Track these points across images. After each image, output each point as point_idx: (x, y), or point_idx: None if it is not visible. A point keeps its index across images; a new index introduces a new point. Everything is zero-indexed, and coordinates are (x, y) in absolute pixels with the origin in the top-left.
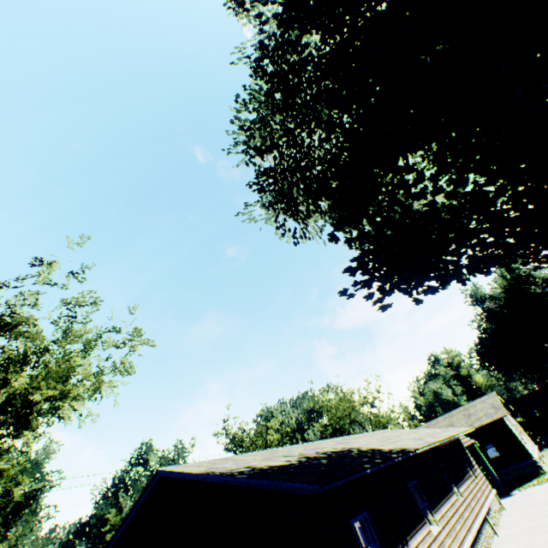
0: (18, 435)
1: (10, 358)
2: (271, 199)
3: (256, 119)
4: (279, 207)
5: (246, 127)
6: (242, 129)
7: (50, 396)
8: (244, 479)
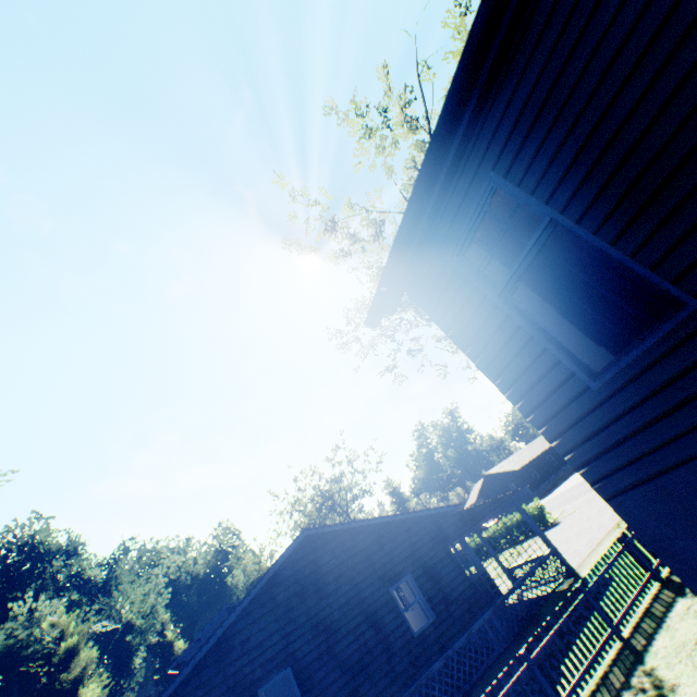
0: None
1: None
2: None
3: None
4: None
5: None
6: None
7: None
8: None
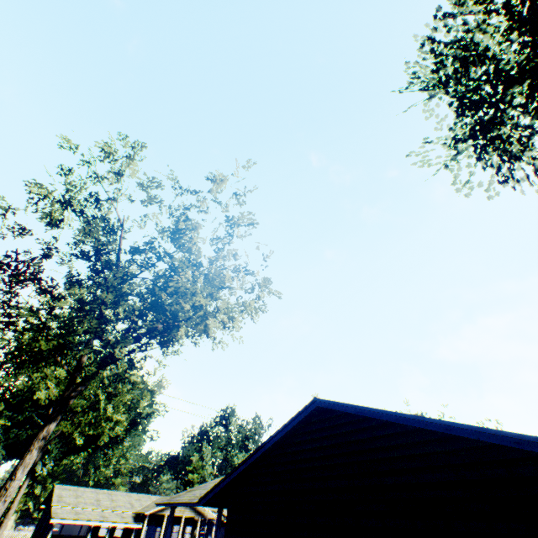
0: (171, 332)
1: (174, 265)
2: (461, 135)
3: (452, 40)
4: (468, 146)
5: (437, 50)
6: (432, 54)
7: (188, 319)
8: (504, 433)
